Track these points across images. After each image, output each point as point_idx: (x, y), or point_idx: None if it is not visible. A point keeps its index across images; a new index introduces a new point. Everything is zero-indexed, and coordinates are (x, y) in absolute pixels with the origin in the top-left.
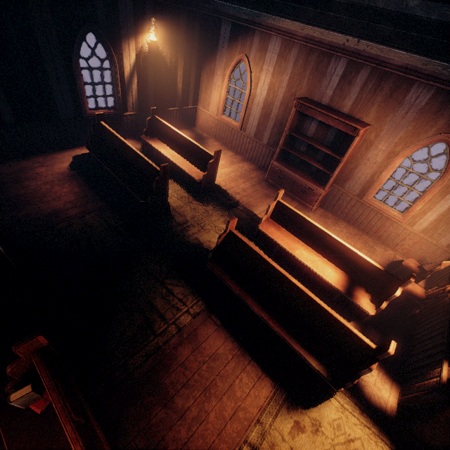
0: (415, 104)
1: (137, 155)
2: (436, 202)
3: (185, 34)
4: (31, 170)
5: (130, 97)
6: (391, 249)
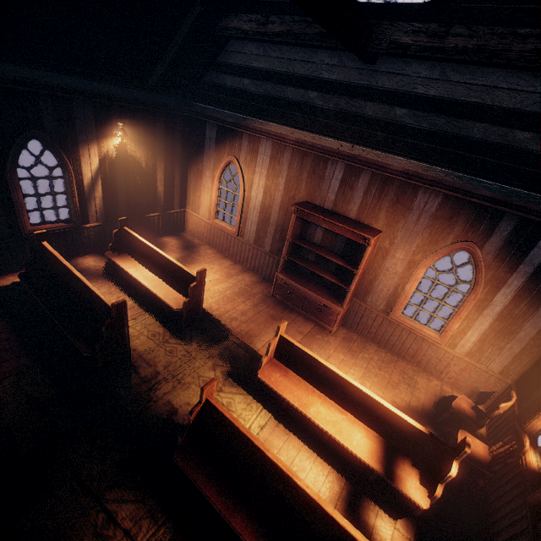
0: (425, 210)
1: (85, 287)
2: (474, 318)
3: (165, 136)
4: None
5: (92, 206)
6: (436, 377)
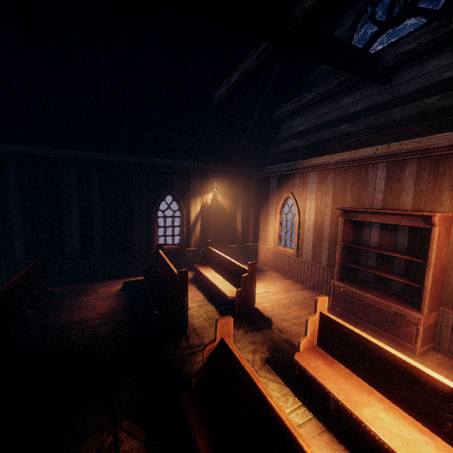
0: None
1: (170, 269)
2: None
3: (243, 191)
4: (95, 289)
5: (193, 236)
6: None
